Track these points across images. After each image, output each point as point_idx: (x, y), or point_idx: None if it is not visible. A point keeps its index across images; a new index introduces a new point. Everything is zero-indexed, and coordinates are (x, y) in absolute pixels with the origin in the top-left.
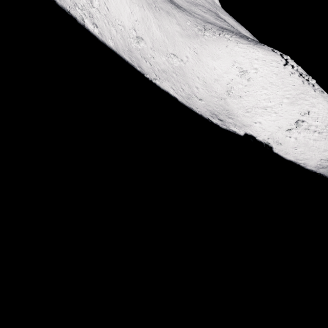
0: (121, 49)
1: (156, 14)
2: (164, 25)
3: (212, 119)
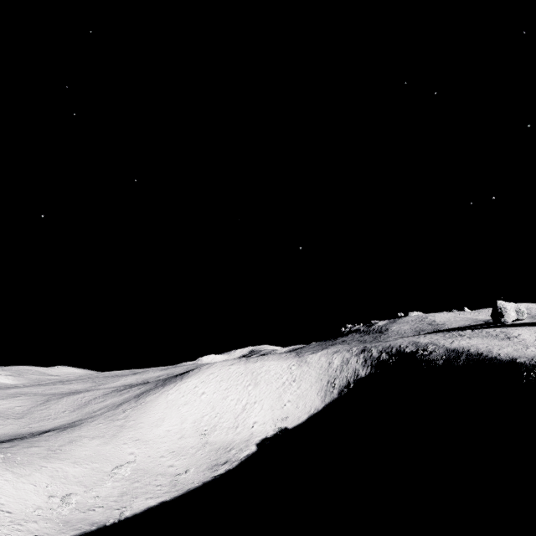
0: (56, 533)
1: (61, 457)
2: (79, 456)
3: (218, 472)
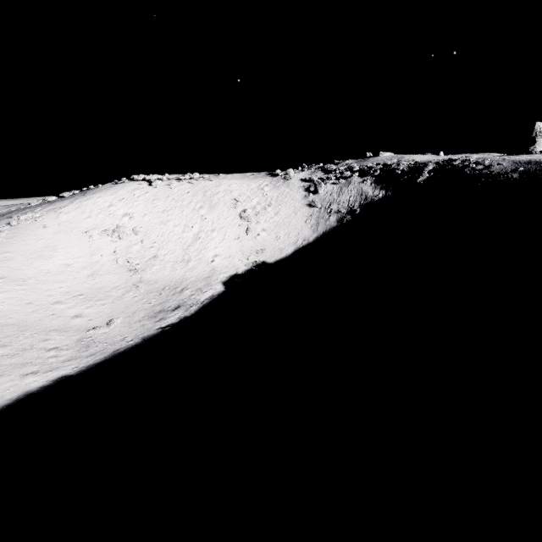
0: None
1: None
2: None
3: (166, 322)
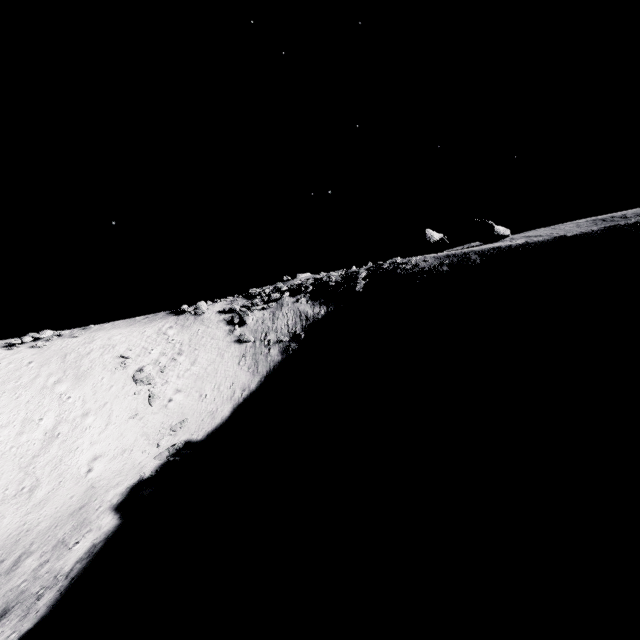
0: None
1: None
2: None
3: None
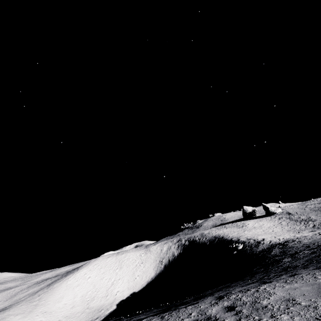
0: None
1: None
2: None
3: None
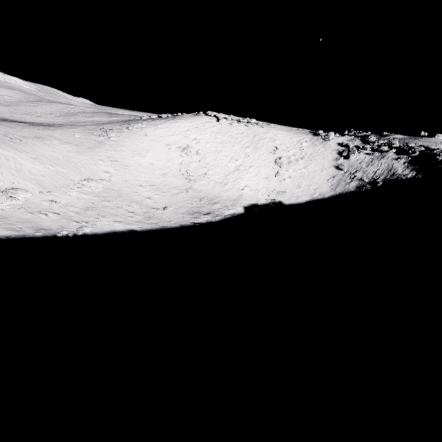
0: None
1: (18, 147)
2: (43, 154)
3: (198, 220)
